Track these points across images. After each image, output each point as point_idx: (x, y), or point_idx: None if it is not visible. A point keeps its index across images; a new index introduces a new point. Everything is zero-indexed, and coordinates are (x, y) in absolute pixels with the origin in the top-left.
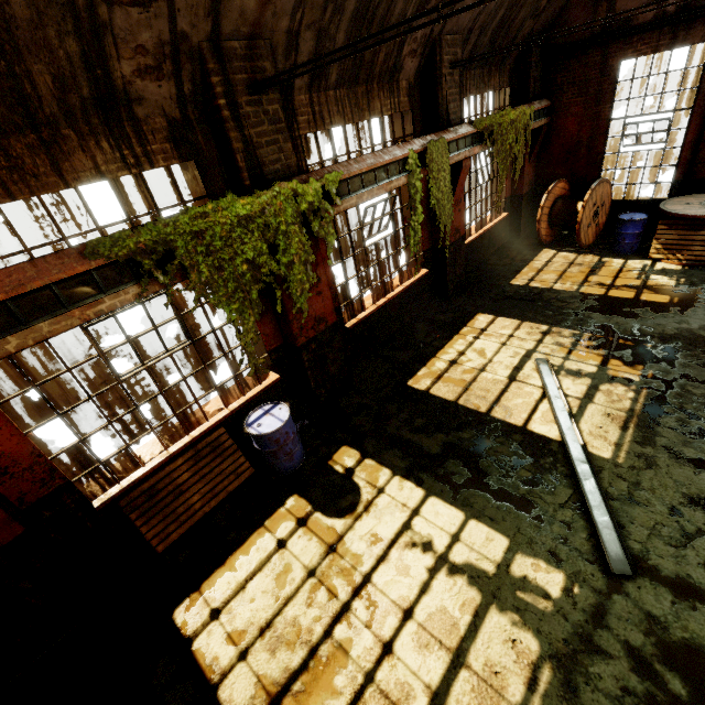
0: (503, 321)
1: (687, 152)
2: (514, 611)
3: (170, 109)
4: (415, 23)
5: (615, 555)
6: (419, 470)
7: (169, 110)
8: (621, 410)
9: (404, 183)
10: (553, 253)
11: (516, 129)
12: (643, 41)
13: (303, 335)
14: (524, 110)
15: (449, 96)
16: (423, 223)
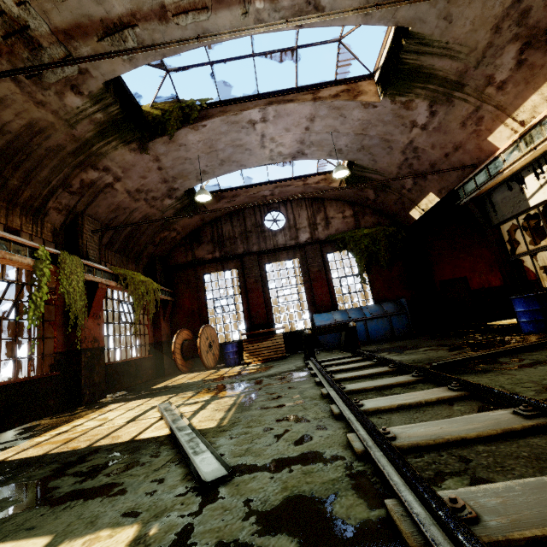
0: (136, 401)
1: (247, 313)
2: None
3: None
4: (60, 193)
5: (210, 469)
6: None
7: None
8: (227, 405)
9: (30, 264)
10: (188, 374)
11: (146, 286)
12: (211, 266)
13: None
14: (152, 282)
15: (90, 246)
16: (58, 325)
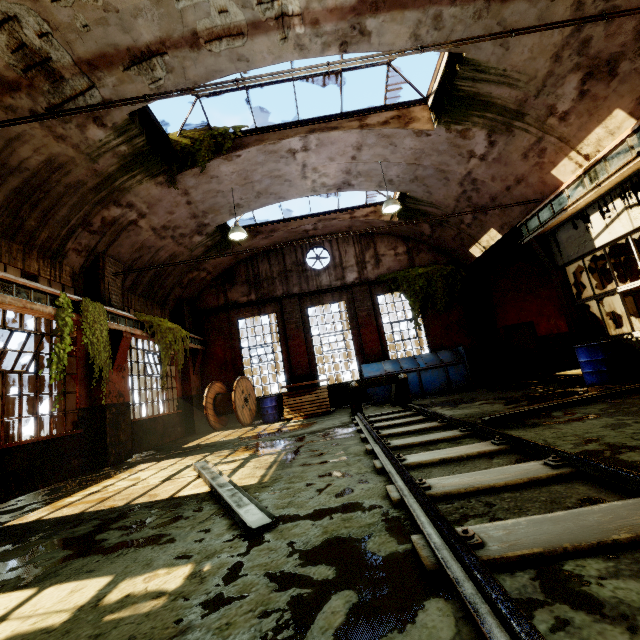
0: (168, 460)
1: (287, 363)
2: None
3: None
4: (80, 233)
5: (255, 518)
6: None
7: None
8: (267, 462)
9: (52, 313)
10: (222, 431)
11: (174, 334)
12: (246, 311)
13: None
14: (181, 329)
15: (112, 290)
16: (80, 379)
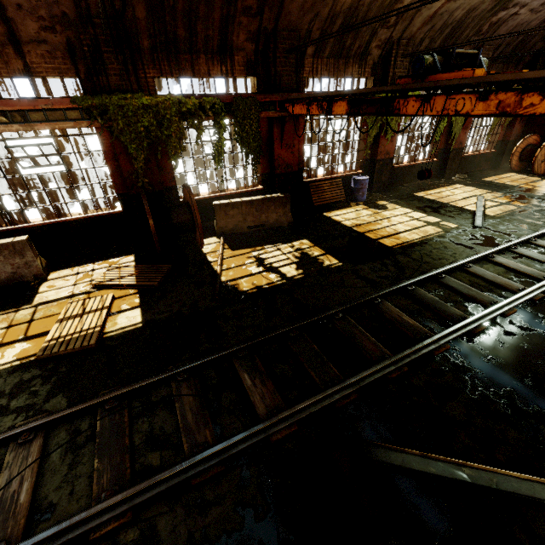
0: (469, 187)
1: None
2: (437, 227)
3: (375, 59)
4: (472, 39)
5: (478, 224)
6: (412, 208)
7: (375, 59)
8: (507, 210)
9: None
10: (515, 174)
11: None
12: None
13: (380, 156)
14: None
15: None
16: (444, 134)
